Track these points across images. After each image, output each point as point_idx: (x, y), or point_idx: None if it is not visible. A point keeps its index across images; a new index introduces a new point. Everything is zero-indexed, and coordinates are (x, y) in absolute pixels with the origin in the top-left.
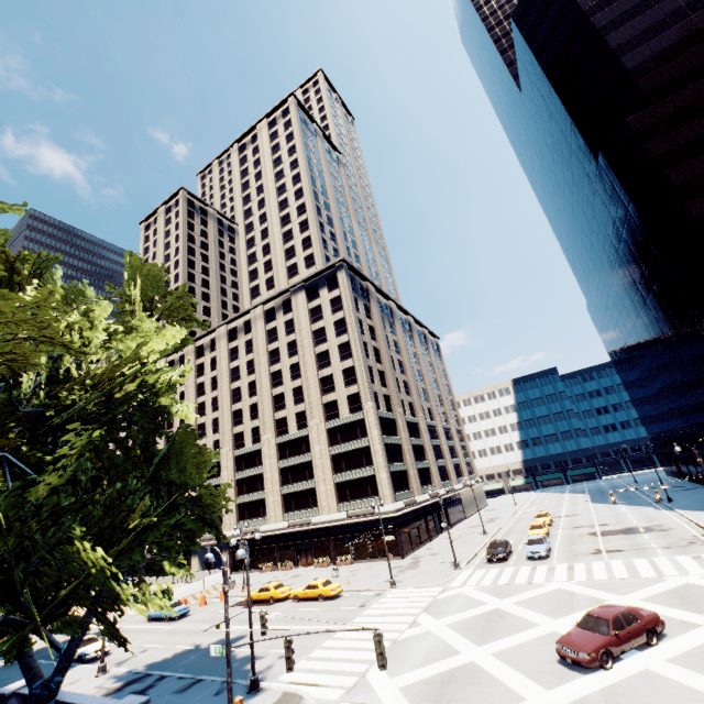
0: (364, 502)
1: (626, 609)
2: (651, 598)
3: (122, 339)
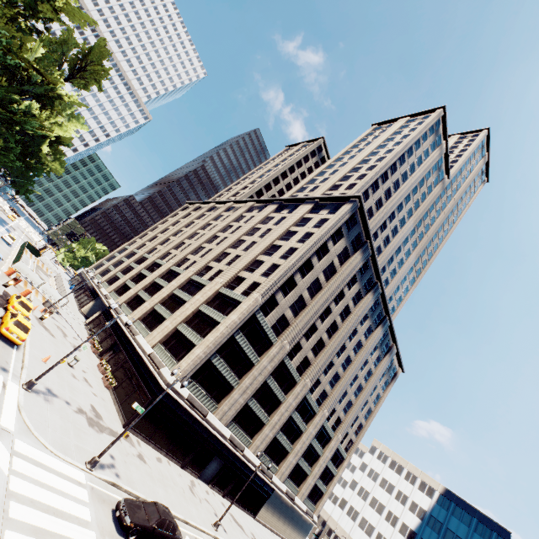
0: (169, 357)
1: None
2: None
3: None
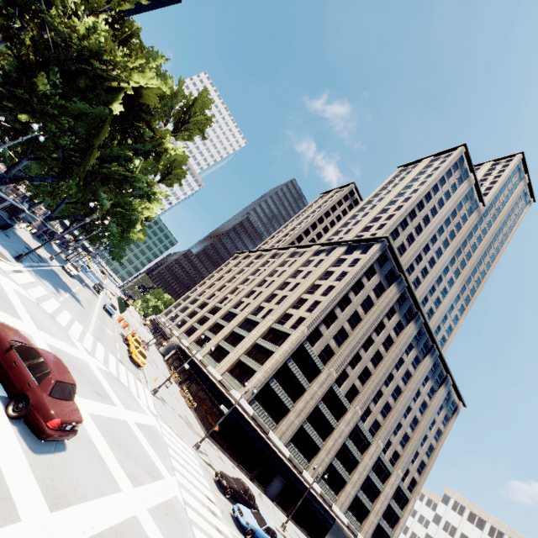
0: (235, 382)
1: (53, 370)
2: (141, 532)
3: (135, 73)
